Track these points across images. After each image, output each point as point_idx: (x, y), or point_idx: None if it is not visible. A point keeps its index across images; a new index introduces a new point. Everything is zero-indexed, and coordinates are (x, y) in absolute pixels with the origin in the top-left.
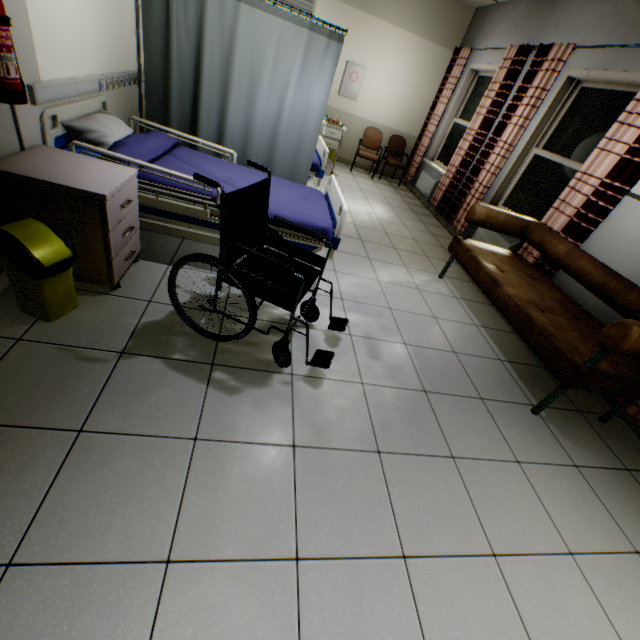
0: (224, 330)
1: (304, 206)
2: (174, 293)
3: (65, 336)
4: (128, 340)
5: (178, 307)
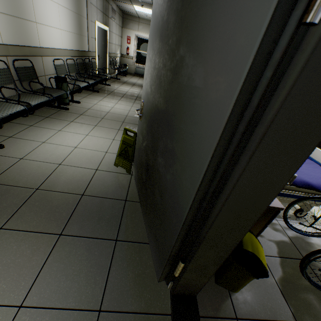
0: (320, 279)
1: (318, 171)
2: (305, 262)
3: (254, 308)
4: (287, 304)
5: (302, 269)
